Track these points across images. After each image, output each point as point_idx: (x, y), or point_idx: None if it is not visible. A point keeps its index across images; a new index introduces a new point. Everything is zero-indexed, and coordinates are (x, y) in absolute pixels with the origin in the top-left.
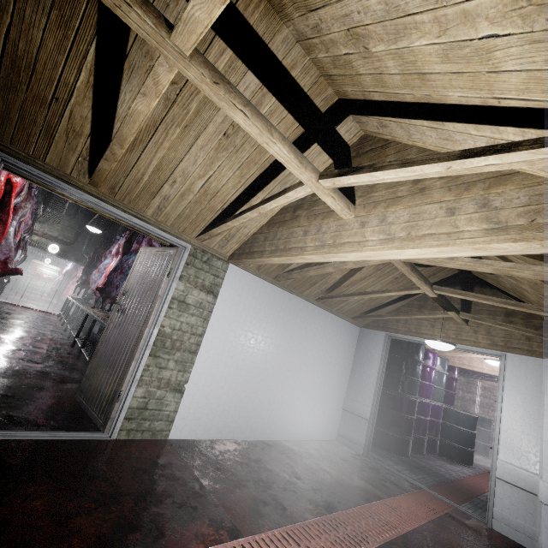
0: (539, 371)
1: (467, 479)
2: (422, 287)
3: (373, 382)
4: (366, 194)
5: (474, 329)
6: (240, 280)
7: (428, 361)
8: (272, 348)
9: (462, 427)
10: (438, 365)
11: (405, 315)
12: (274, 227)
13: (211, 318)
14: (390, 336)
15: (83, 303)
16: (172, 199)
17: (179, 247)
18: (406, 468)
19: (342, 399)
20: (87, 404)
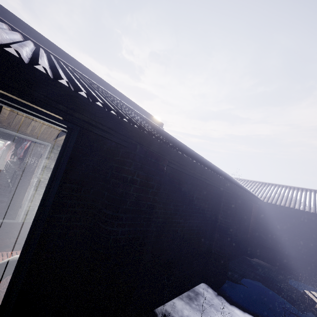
0: None
1: None
2: None
3: None
4: None
5: None
6: None
7: None
8: None
9: None
10: None
11: None
12: None
13: None
14: None
15: (15, 164)
16: (37, 127)
17: (45, 145)
18: None
19: None
20: (9, 210)
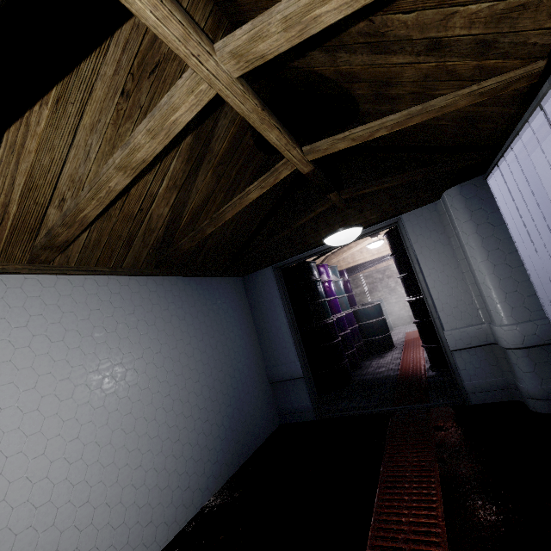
0: (437, 217)
1: (404, 364)
2: (290, 153)
3: (287, 331)
4: None
5: (358, 208)
6: None
7: (323, 276)
8: (110, 386)
9: (374, 319)
10: (332, 275)
11: (283, 230)
12: None
13: None
14: (279, 268)
15: None
16: None
17: None
18: (361, 397)
19: (263, 373)
20: None
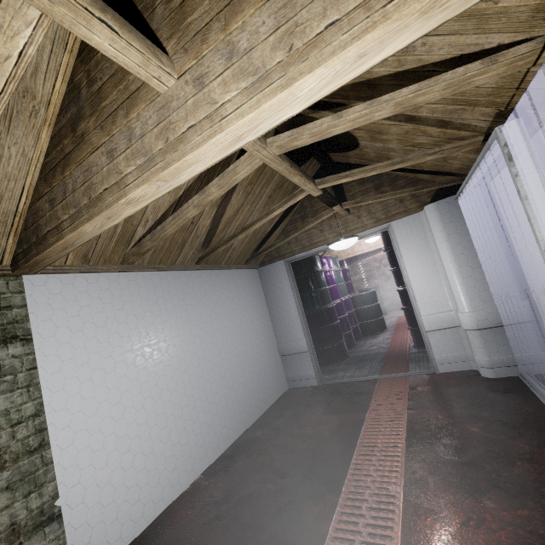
0: (420, 225)
1: (393, 343)
2: (306, 187)
3: (295, 314)
4: (177, 27)
5: (357, 215)
6: (62, 292)
7: (325, 267)
8: (173, 351)
9: (370, 305)
10: (333, 265)
11: (295, 232)
12: (55, 175)
13: (42, 377)
14: (290, 262)
15: None
16: None
17: None
18: (355, 369)
19: (275, 348)
20: None
